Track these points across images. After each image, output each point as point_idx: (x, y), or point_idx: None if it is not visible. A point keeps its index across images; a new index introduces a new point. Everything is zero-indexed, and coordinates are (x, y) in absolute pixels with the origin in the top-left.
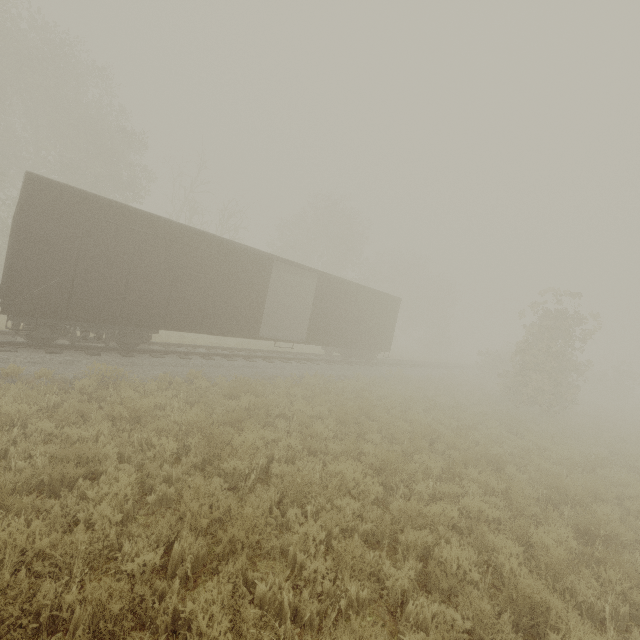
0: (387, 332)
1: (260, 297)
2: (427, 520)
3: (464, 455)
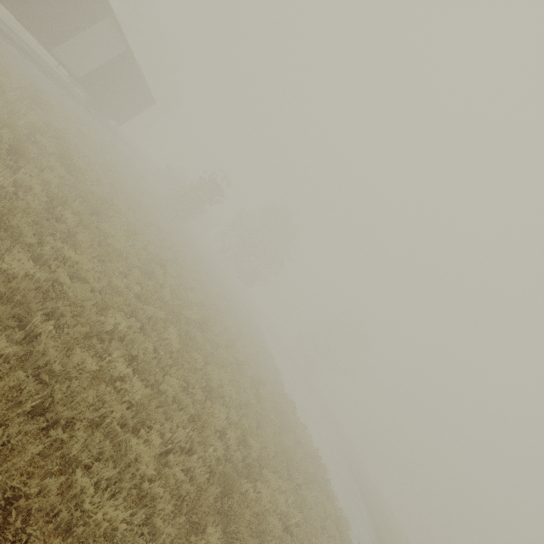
0: (130, 114)
1: (78, 28)
2: (143, 236)
3: (149, 220)
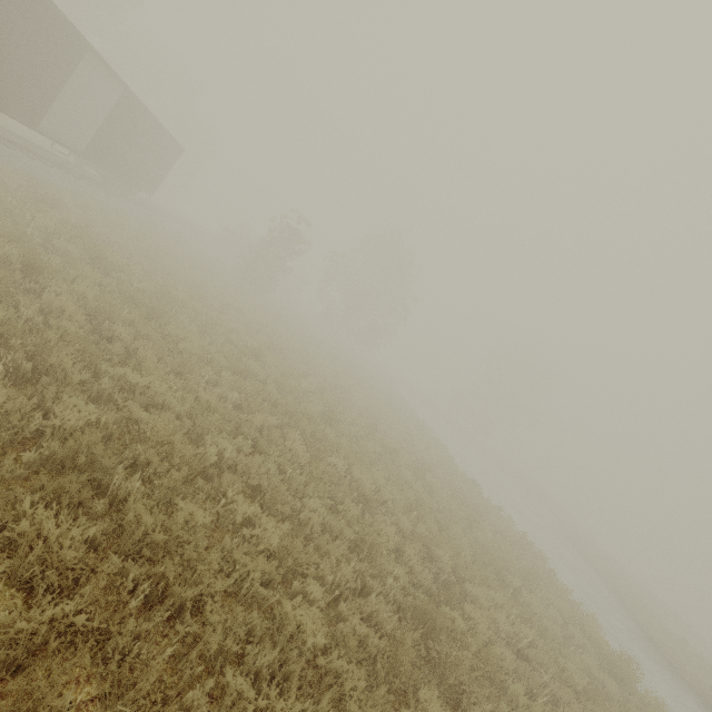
0: (159, 177)
1: (56, 85)
2: (221, 326)
3: (223, 304)
